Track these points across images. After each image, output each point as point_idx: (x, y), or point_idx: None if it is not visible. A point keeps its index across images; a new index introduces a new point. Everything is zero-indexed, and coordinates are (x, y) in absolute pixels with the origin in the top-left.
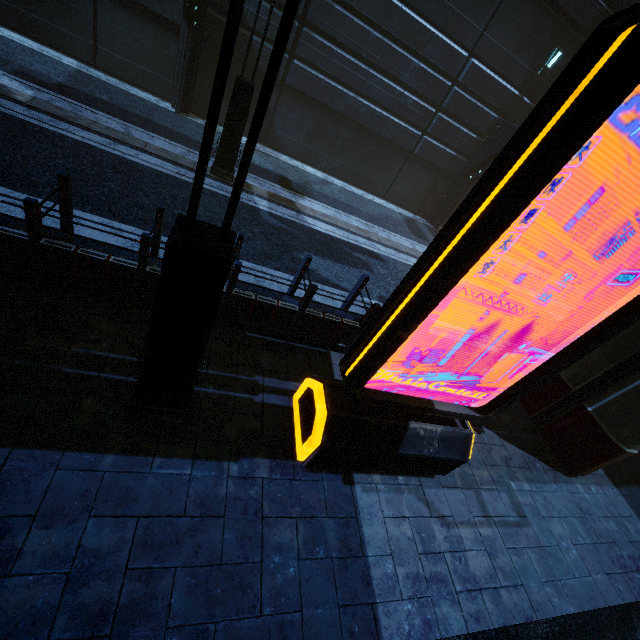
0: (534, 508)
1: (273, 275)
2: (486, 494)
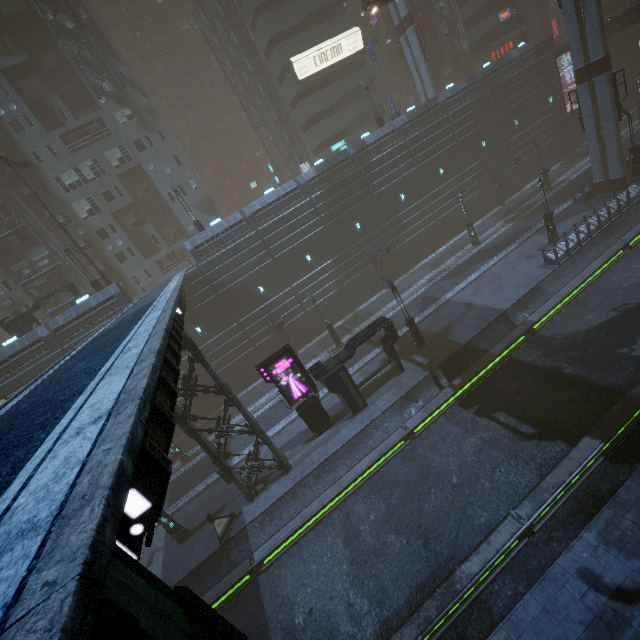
0: None
1: None
2: None
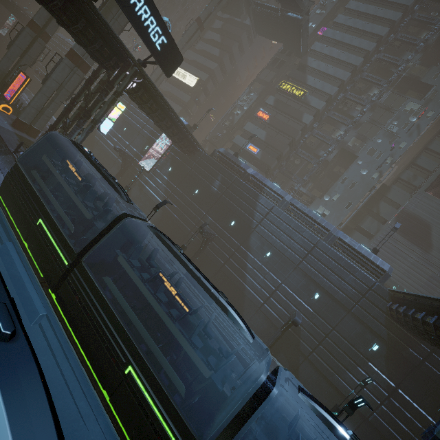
0: None
1: None
2: None
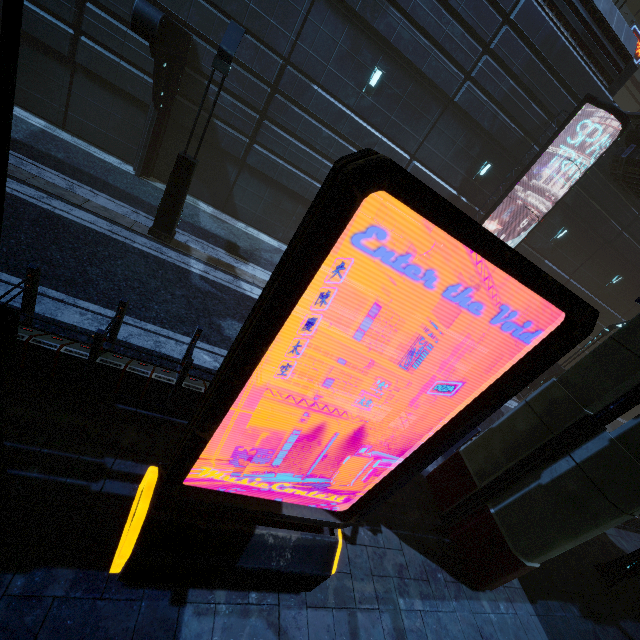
0: (422, 635)
1: (179, 340)
2: (363, 616)
